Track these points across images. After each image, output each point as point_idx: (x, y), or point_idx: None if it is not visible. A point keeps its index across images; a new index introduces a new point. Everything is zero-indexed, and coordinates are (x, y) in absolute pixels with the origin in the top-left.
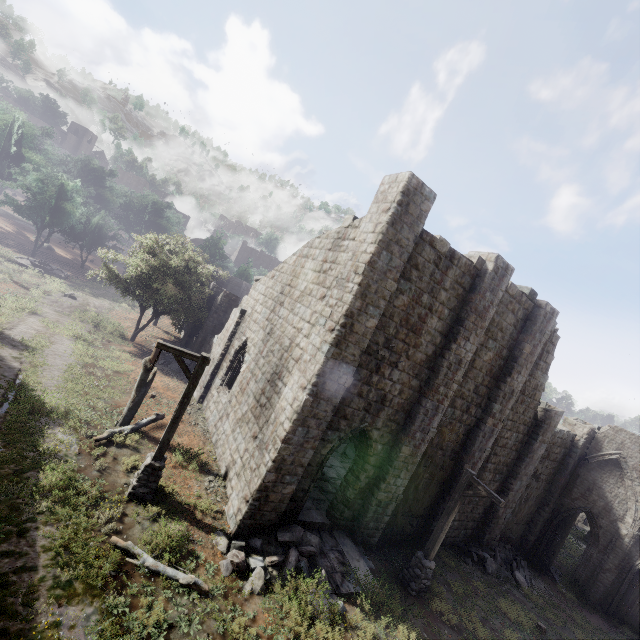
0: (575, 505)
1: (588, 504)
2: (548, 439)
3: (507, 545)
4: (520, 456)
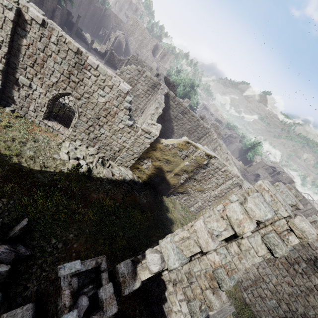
0: (103, 25)
1: (105, 25)
2: (94, 6)
3: (89, 30)
4: (88, 8)
